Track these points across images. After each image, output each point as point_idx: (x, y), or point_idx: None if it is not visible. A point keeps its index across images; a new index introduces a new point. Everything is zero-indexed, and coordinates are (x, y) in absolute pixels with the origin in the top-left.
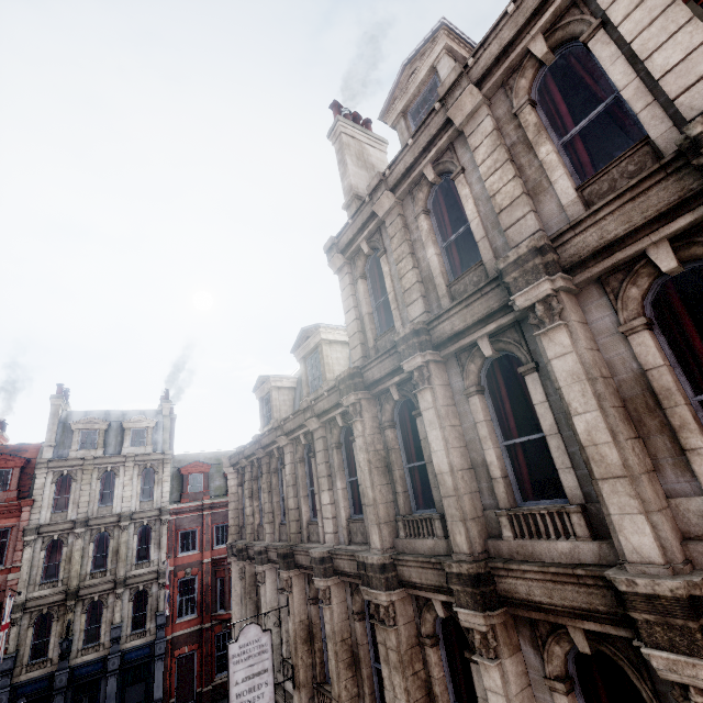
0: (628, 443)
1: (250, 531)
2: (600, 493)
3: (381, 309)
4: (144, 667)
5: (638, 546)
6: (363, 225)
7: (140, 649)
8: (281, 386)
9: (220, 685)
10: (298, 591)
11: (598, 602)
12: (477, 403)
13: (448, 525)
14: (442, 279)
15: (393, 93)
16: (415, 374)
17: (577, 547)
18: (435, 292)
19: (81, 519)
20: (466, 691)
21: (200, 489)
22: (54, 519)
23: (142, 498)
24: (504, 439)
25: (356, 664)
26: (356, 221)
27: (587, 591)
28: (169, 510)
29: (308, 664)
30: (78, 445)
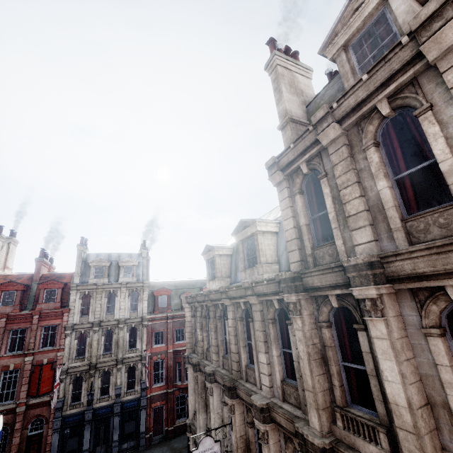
0: None
1: (201, 352)
2: None
3: (317, 221)
4: (134, 412)
5: None
6: (304, 150)
7: (132, 401)
8: (222, 254)
9: (178, 427)
10: (238, 414)
11: None
12: (439, 346)
13: None
14: (395, 213)
15: (335, 28)
16: (368, 303)
17: None
18: (385, 223)
19: (96, 321)
20: None
21: (165, 305)
22: (81, 320)
23: (131, 310)
24: None
25: None
26: (297, 146)
27: None
28: (147, 318)
29: None
30: (93, 275)
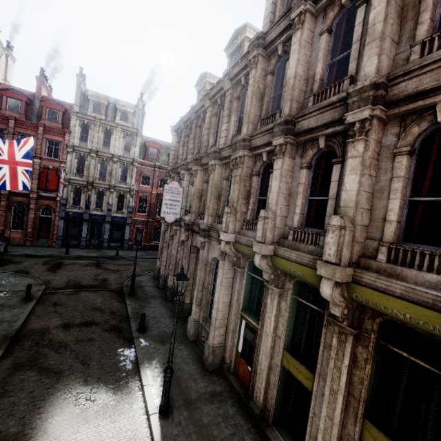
0: (391, 20)
1: (180, 162)
2: (363, 55)
3: None
4: (121, 226)
5: (367, 72)
6: None
7: (120, 218)
8: (212, 82)
9: (153, 245)
10: (199, 177)
11: (337, 114)
12: (324, 38)
13: (283, 105)
14: None
15: None
16: (296, 19)
17: (340, 96)
18: None
19: (94, 149)
20: (264, 193)
21: (154, 157)
22: (81, 145)
23: (124, 150)
24: (330, 65)
25: (219, 198)
26: None
27: (334, 111)
28: (138, 161)
29: (197, 206)
30: (92, 110)
